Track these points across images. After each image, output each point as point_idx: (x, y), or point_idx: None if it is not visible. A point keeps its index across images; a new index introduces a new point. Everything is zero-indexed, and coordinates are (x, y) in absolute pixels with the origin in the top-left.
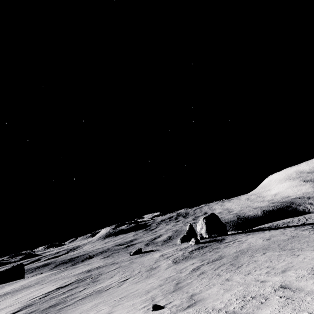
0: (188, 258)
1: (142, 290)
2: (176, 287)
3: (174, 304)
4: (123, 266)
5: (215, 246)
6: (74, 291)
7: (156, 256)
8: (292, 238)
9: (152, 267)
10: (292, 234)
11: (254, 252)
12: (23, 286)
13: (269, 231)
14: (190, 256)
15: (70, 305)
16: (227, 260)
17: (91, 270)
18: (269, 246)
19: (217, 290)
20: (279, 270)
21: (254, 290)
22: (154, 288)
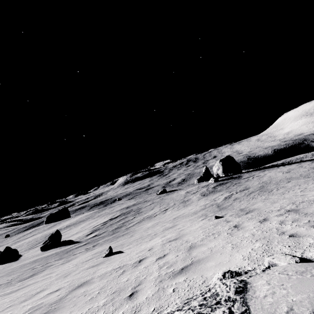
0: (214, 192)
1: (188, 213)
2: (219, 208)
3: (231, 214)
4: (156, 202)
5: (235, 181)
6: (126, 219)
7: (183, 193)
8: (312, 169)
9: (184, 200)
10: (311, 166)
11: (278, 182)
12: (78, 221)
13: (283, 166)
14: (215, 190)
15: (132, 226)
16: (254, 189)
17: (129, 207)
18: (291, 177)
19: (262, 204)
20: (313, 188)
21: (299, 199)
22: (199, 211)
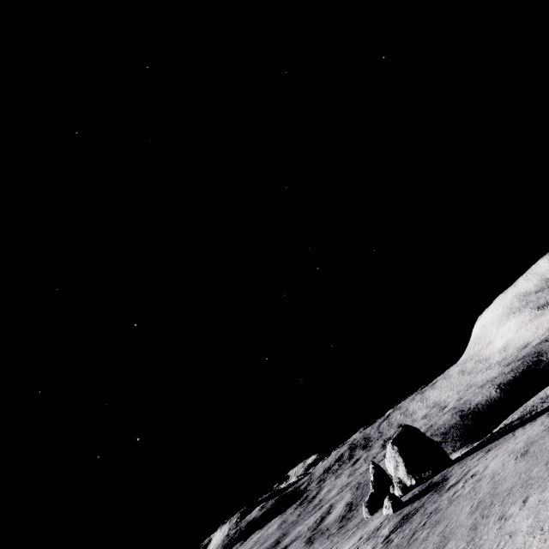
0: None
1: None
2: None
3: None
4: None
5: (432, 504)
6: None
7: None
8: None
9: None
10: None
11: (505, 504)
12: None
13: (522, 428)
14: None
15: None
16: (456, 546)
17: None
18: (529, 474)
19: None
20: None
21: None
22: None
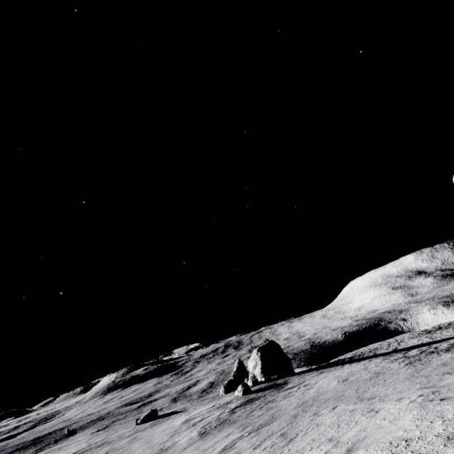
0: (224, 423)
1: None
2: None
3: None
4: (116, 449)
5: (271, 396)
6: None
7: (177, 424)
8: (376, 376)
9: (163, 447)
10: (377, 369)
11: (321, 407)
12: None
13: (349, 364)
14: (229, 419)
15: None
16: (279, 424)
17: None
18: (343, 393)
19: None
20: (344, 448)
21: None
22: None
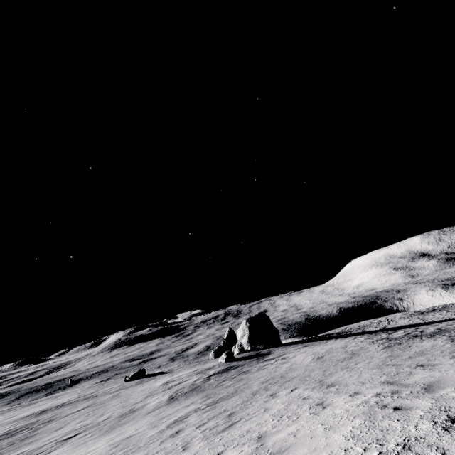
0: (194, 390)
1: None
2: None
3: None
4: (96, 404)
5: (248, 366)
6: None
7: (157, 385)
8: (350, 357)
9: (133, 408)
10: (354, 349)
11: (282, 386)
12: None
13: (334, 340)
14: (200, 386)
15: None
16: (236, 401)
17: (45, 411)
18: (310, 373)
19: None
20: None
21: None
22: None
